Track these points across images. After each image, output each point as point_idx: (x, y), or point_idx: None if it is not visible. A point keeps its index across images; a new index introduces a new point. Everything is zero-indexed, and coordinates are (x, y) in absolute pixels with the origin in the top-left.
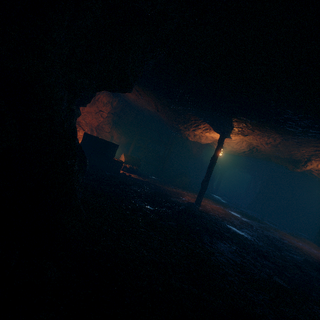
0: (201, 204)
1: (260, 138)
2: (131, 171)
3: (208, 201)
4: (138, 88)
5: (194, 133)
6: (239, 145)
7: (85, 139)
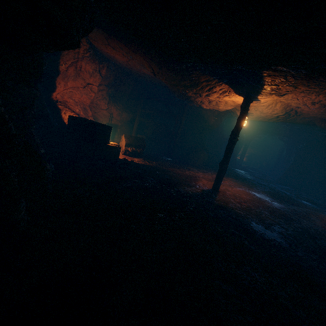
0: (219, 190)
1: (304, 96)
2: (136, 154)
3: (229, 182)
4: (118, 43)
5: (209, 99)
6: (271, 109)
7: (70, 124)
